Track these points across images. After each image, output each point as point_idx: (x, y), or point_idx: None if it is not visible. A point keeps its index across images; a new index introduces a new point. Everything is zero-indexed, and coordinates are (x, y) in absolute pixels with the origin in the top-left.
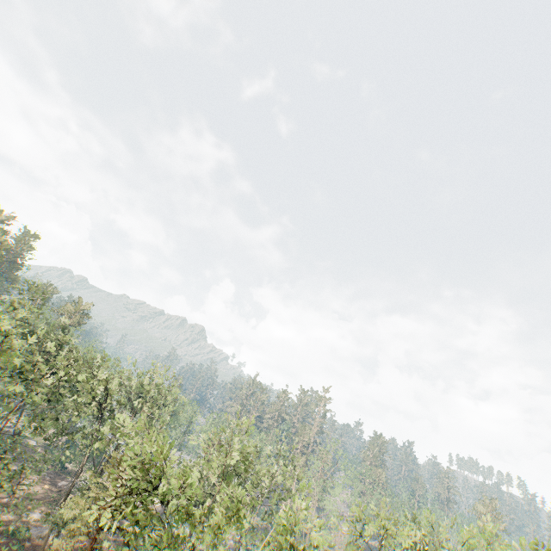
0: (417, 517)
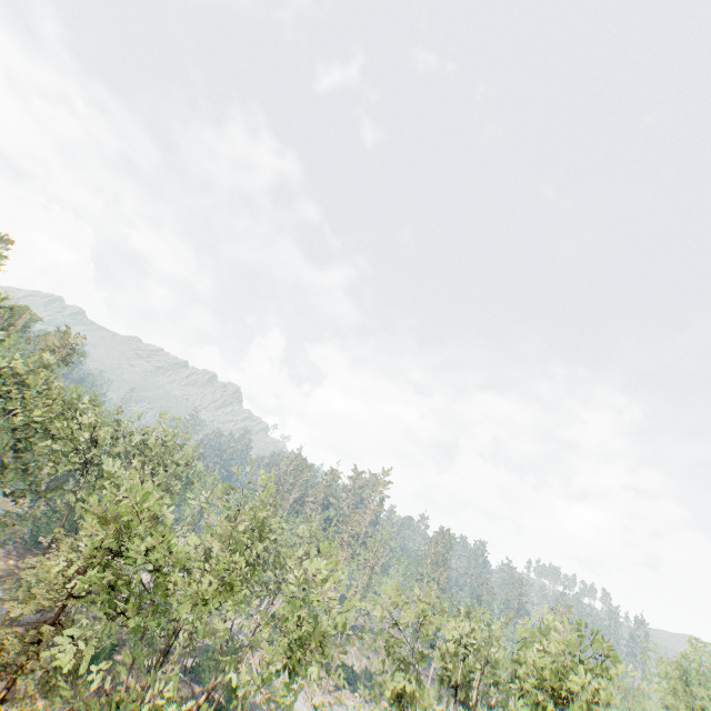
0: (469, 612)
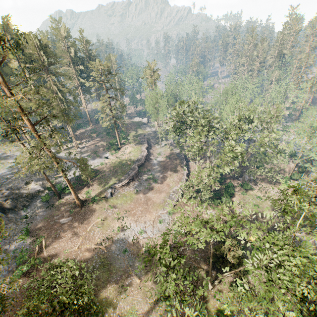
0: None
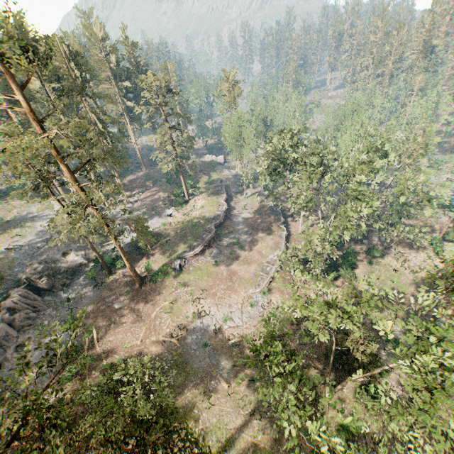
0: None
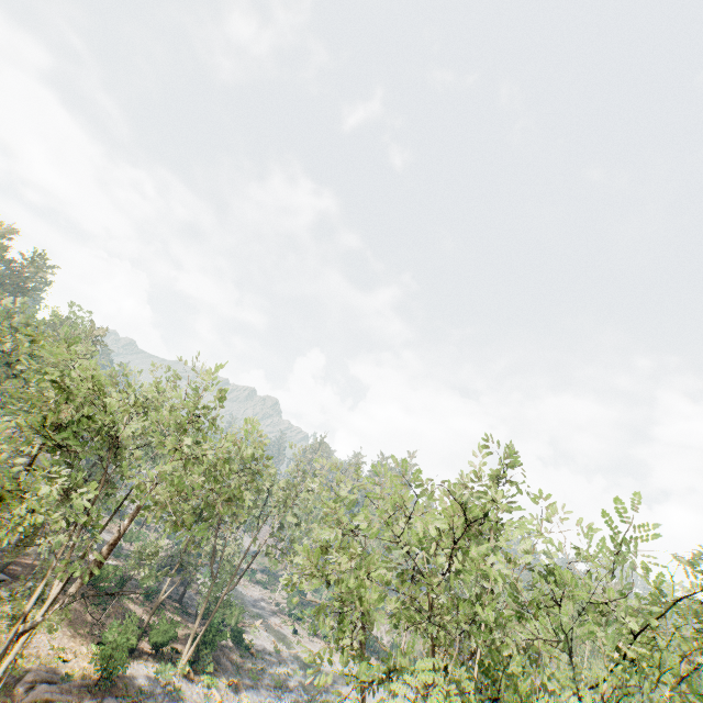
0: None
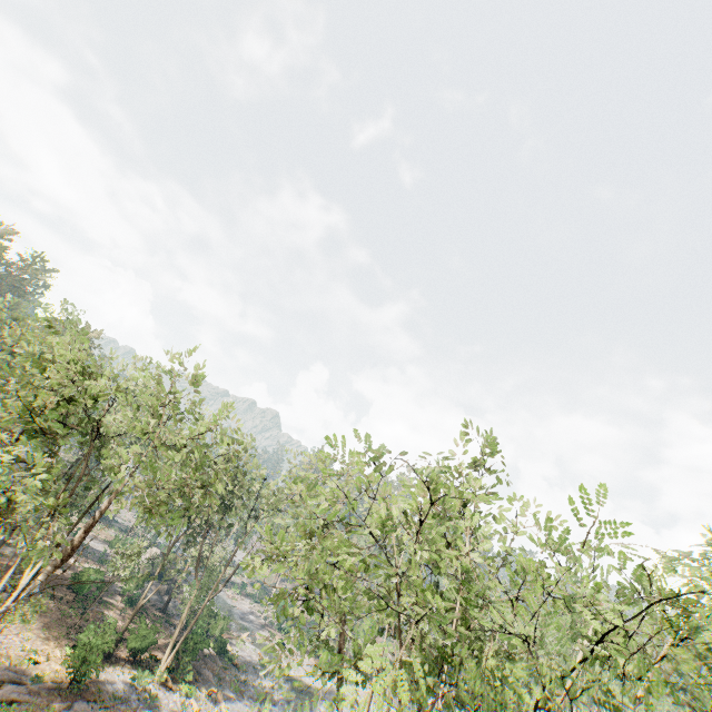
0: None
